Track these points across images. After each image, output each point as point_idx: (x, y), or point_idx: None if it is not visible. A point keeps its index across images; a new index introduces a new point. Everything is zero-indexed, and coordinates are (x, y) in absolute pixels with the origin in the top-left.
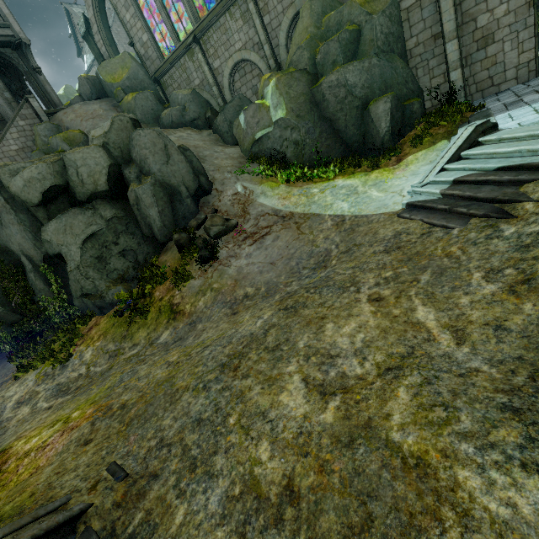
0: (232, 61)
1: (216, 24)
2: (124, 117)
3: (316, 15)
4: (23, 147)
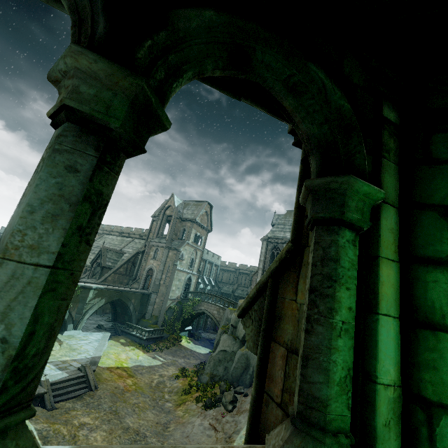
0: None
1: None
2: None
3: None
4: None
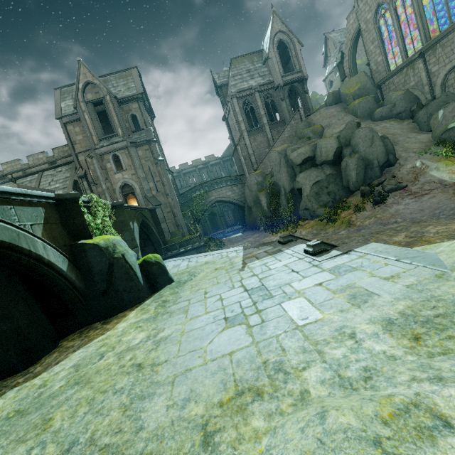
0: (450, 65)
1: (444, 40)
2: (353, 122)
3: None
4: (290, 135)
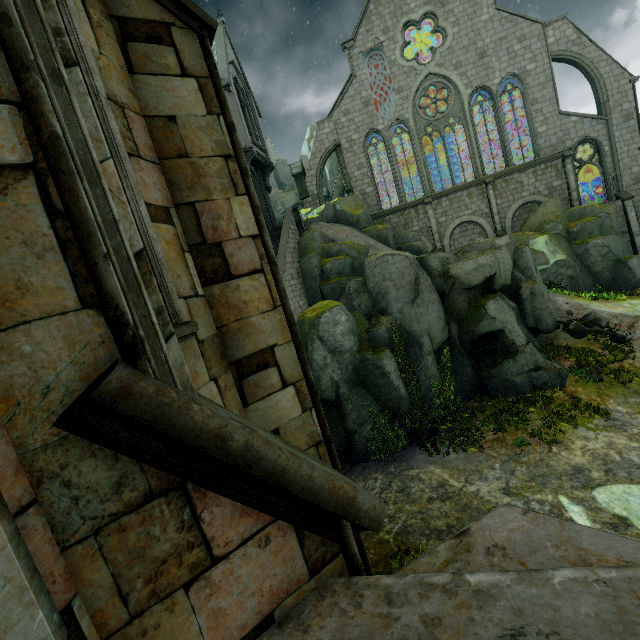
0: (459, 220)
1: (452, 195)
2: (513, 236)
3: (559, 207)
4: (294, 247)
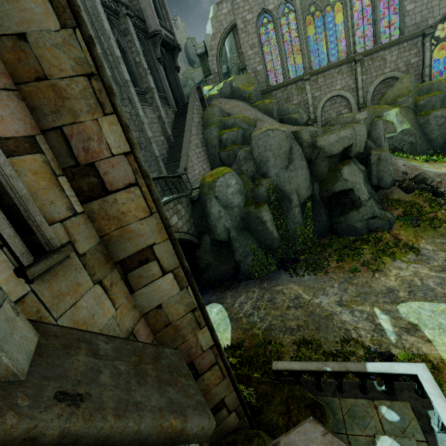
0: (331, 94)
1: (327, 72)
2: (371, 111)
3: (413, 82)
4: (198, 121)
